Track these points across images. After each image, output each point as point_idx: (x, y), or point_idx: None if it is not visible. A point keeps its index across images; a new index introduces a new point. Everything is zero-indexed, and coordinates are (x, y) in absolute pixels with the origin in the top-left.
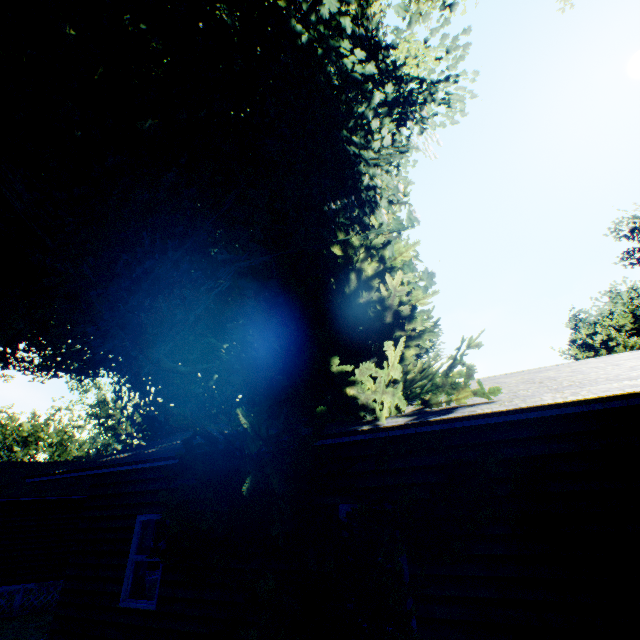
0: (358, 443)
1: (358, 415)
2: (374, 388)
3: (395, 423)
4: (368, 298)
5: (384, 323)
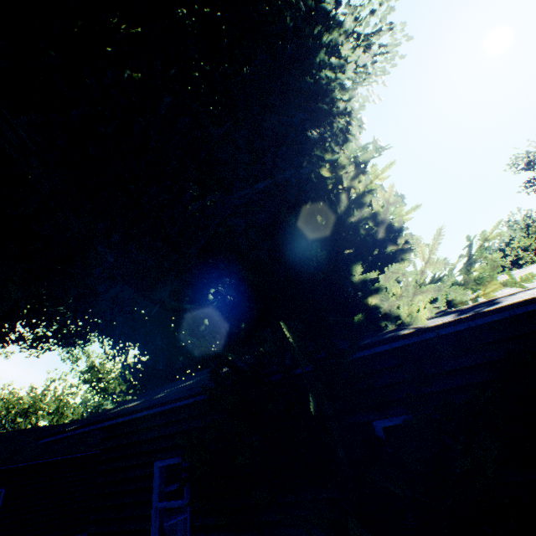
0: (380, 356)
1: (379, 326)
2: (399, 293)
3: (441, 321)
4: (359, 216)
5: (376, 240)
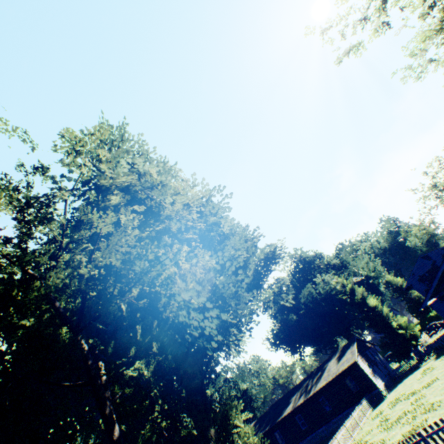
0: None
1: None
2: None
3: None
4: None
5: None
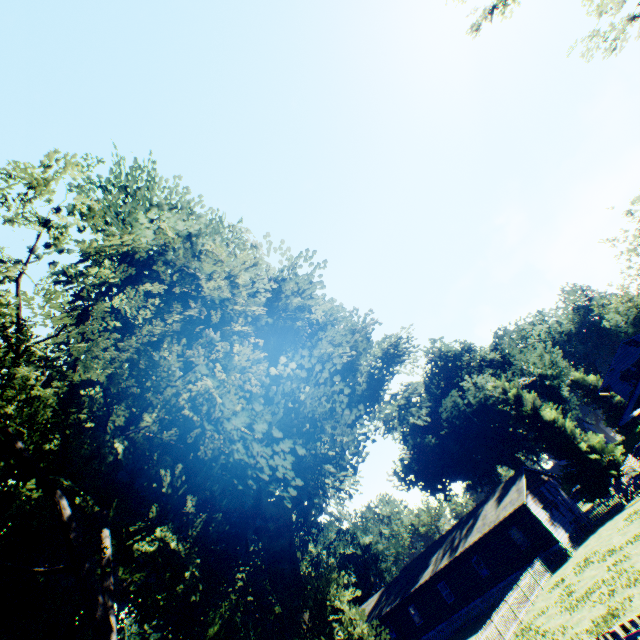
0: None
1: None
2: None
3: None
4: None
5: None
